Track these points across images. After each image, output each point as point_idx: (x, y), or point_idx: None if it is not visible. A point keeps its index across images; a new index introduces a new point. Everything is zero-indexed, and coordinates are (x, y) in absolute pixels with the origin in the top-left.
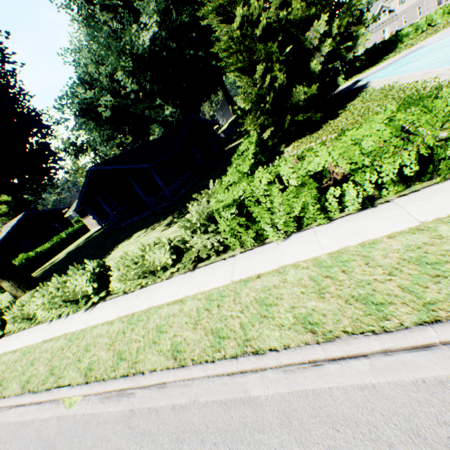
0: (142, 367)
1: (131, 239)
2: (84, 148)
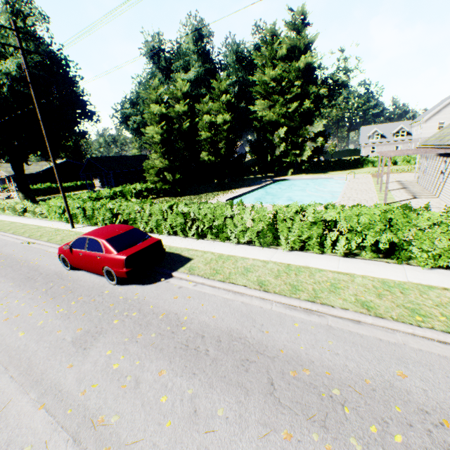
0: None
1: None
2: None
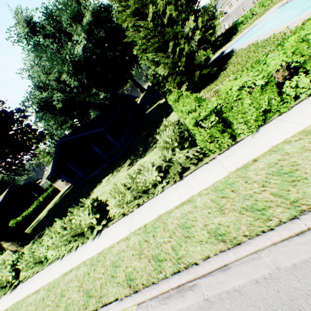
0: (190, 259)
1: (102, 183)
2: (42, 136)
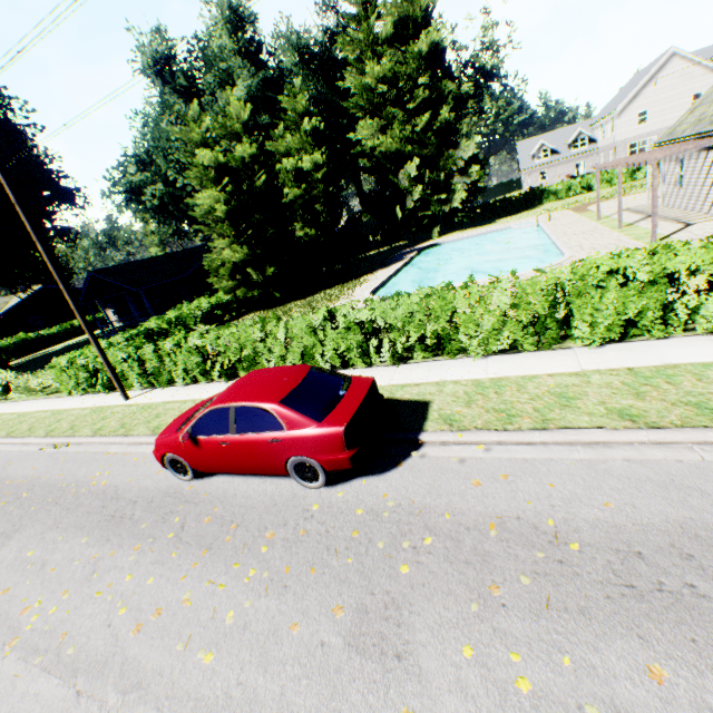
0: None
1: None
2: None
